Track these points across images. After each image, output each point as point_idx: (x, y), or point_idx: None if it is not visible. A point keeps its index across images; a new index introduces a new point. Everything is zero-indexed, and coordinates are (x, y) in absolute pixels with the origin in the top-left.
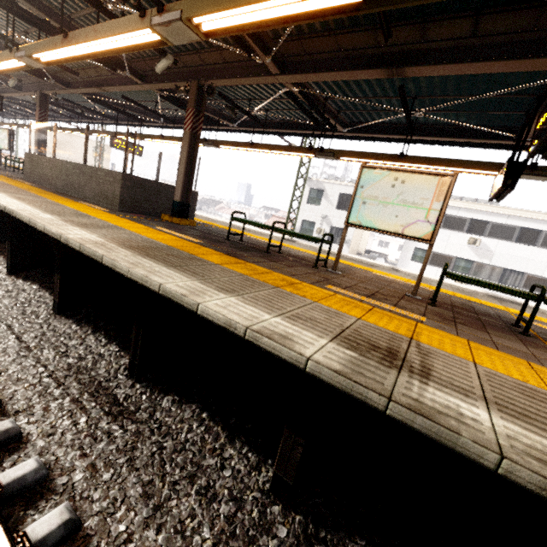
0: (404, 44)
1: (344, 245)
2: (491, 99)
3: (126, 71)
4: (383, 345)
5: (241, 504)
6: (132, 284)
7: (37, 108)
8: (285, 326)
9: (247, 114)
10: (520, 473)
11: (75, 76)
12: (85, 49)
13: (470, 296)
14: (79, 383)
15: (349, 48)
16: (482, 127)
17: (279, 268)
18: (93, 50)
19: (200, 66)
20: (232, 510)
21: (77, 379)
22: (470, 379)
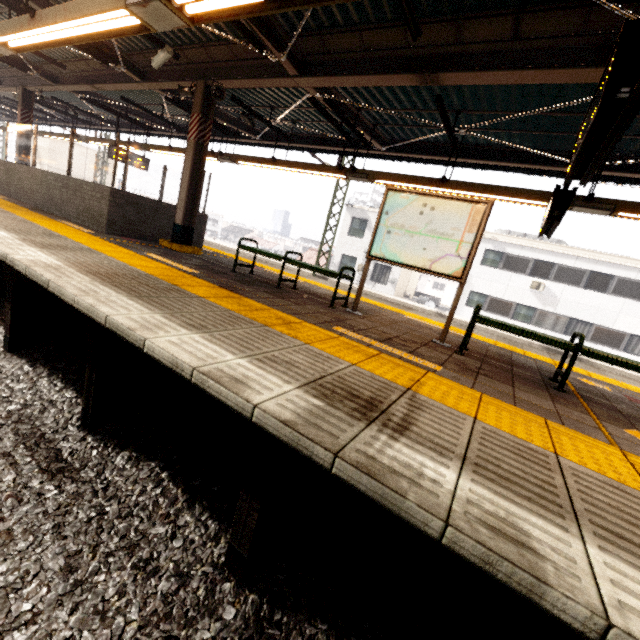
0: (438, 46)
1: (390, 286)
2: (546, 117)
3: (120, 65)
4: (366, 395)
5: (186, 580)
6: (86, 316)
7: (19, 106)
8: (247, 369)
9: (268, 125)
10: (464, 543)
11: (64, 70)
12: (57, 34)
13: (516, 346)
14: (16, 434)
15: (377, 47)
16: (539, 151)
17: (282, 306)
18: (67, 35)
19: (208, 63)
20: (174, 587)
21: (15, 429)
22: (458, 436)
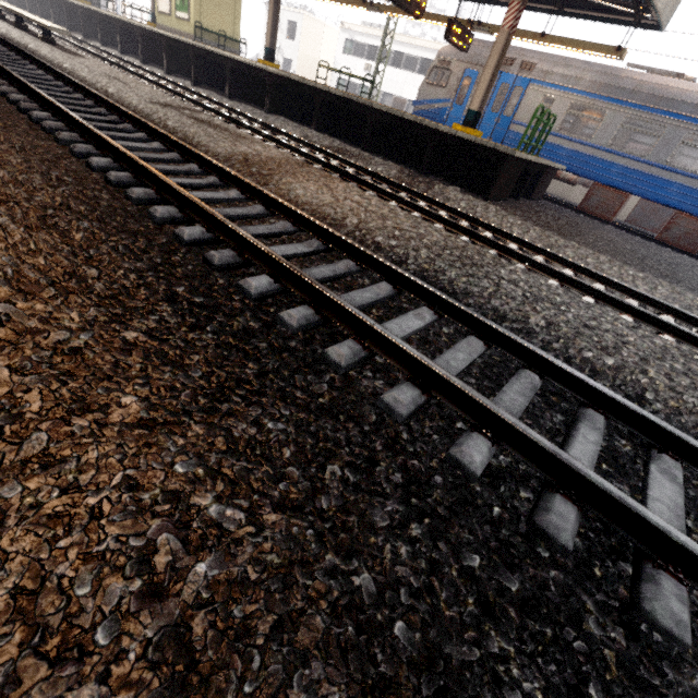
0: None
1: None
2: None
3: None
4: None
5: None
6: None
7: None
8: None
9: None
10: None
11: None
12: None
13: None
14: None
15: None
16: None
17: None
18: None
19: None
20: None
21: None
22: None
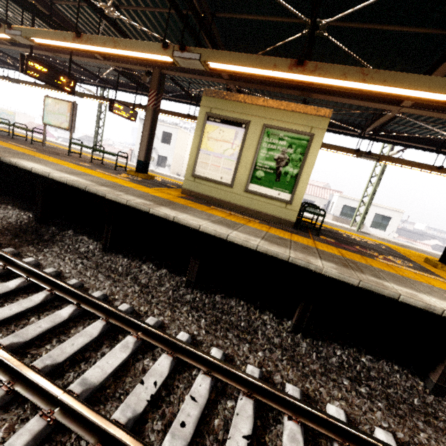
0: None
1: (167, 168)
2: None
3: None
4: None
5: None
6: None
7: None
8: None
9: None
10: None
11: None
12: None
13: None
14: None
15: None
16: None
17: None
18: None
19: None
20: None
21: None
22: None
